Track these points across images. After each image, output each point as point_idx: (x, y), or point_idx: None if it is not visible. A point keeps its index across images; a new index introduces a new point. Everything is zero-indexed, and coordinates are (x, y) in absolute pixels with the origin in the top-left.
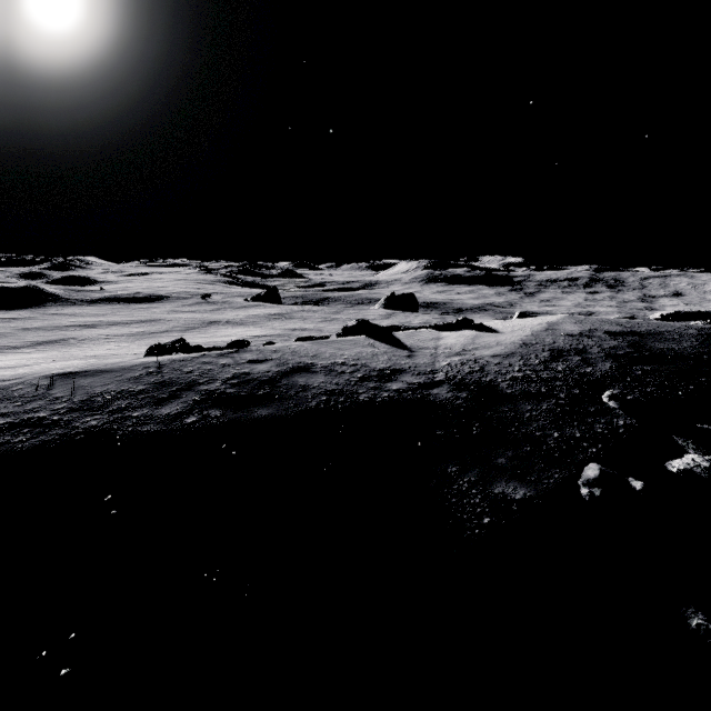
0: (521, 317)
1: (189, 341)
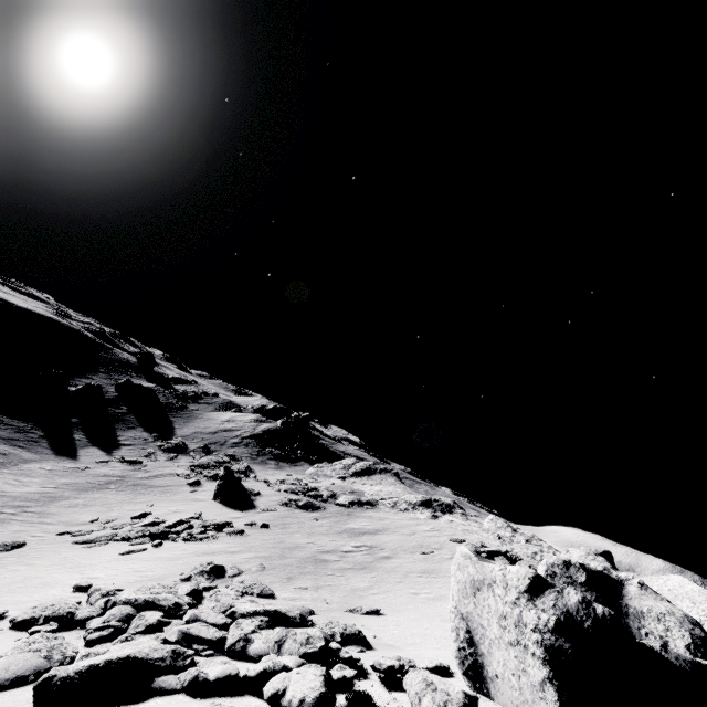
0: None
1: None
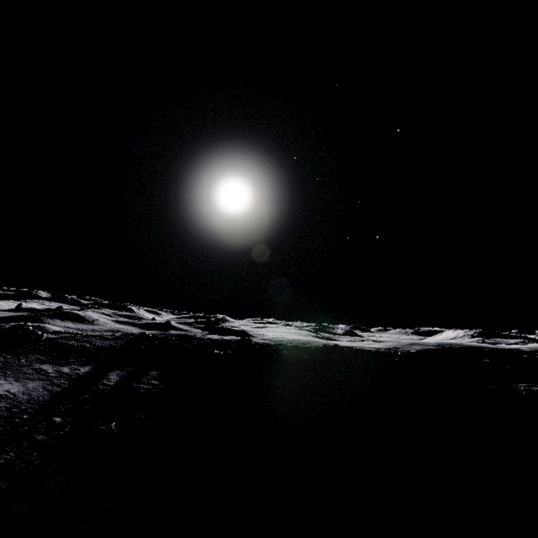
0: None
1: None
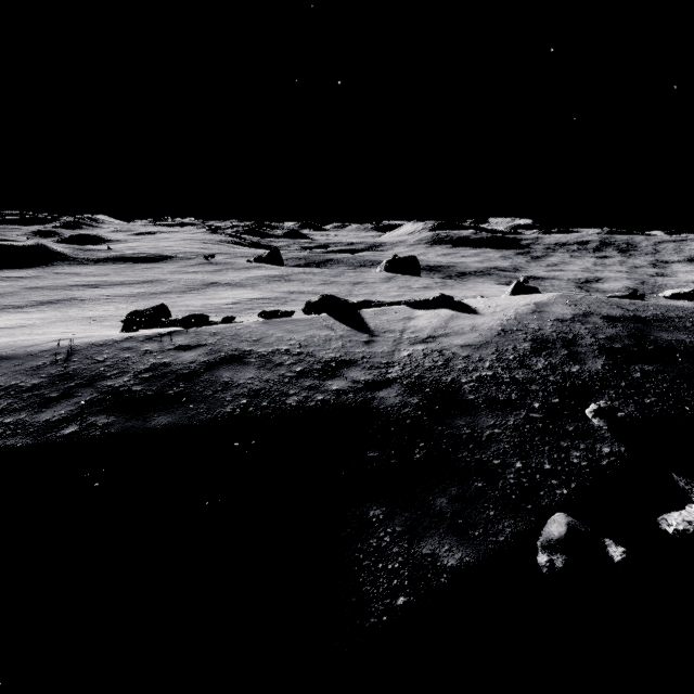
0: (518, 287)
1: (186, 303)
